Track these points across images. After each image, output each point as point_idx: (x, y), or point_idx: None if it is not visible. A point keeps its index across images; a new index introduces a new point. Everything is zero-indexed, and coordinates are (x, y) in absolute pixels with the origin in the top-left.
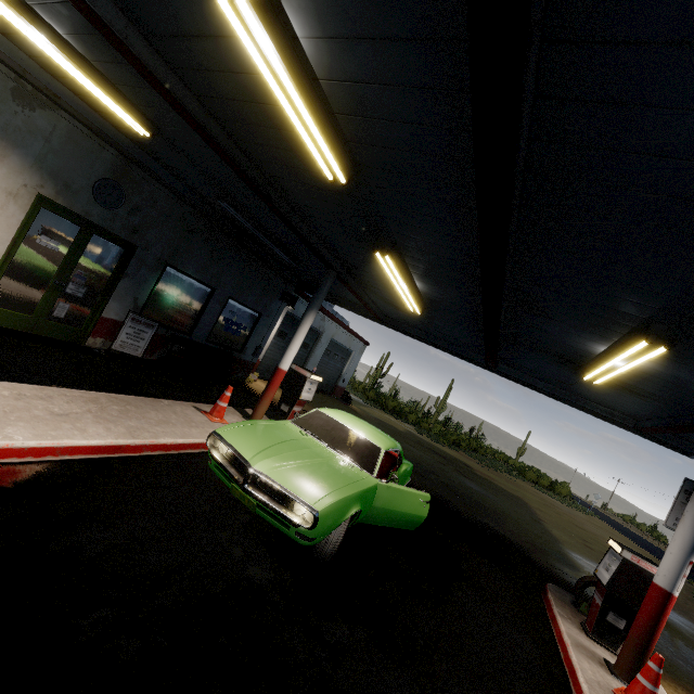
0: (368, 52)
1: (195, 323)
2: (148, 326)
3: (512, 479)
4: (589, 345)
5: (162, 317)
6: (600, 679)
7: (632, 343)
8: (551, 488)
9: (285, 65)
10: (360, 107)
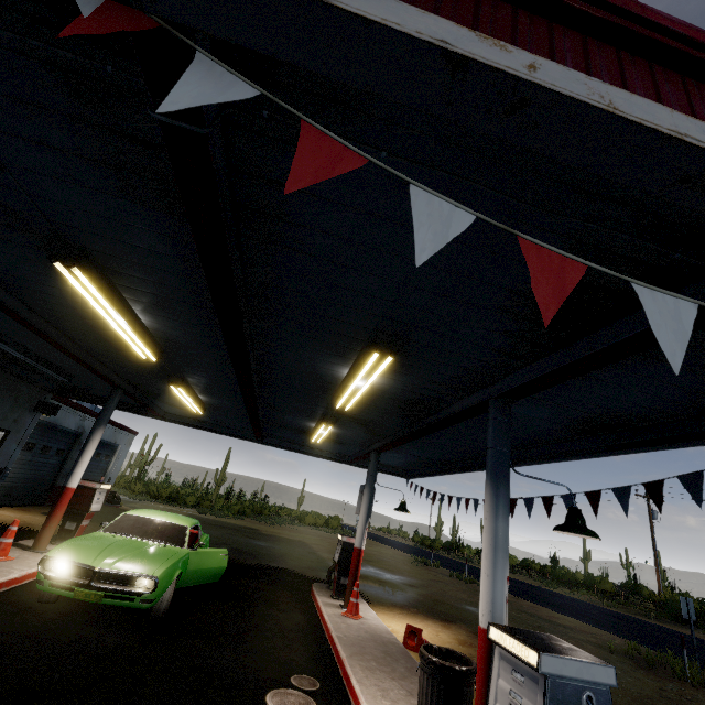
0: (181, 332)
1: None
2: None
3: (295, 528)
4: (308, 424)
5: None
6: (336, 612)
7: (322, 423)
8: (326, 524)
9: (131, 326)
10: (172, 340)
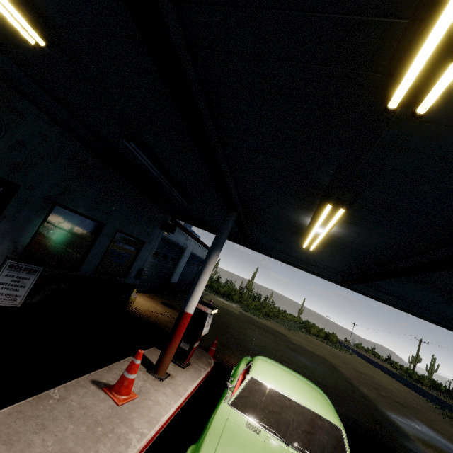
0: None
1: (83, 258)
2: (29, 272)
3: (305, 337)
4: None
5: (46, 256)
6: None
7: None
8: (326, 338)
9: None
10: None
